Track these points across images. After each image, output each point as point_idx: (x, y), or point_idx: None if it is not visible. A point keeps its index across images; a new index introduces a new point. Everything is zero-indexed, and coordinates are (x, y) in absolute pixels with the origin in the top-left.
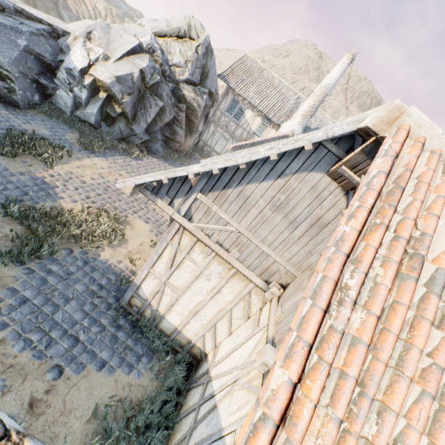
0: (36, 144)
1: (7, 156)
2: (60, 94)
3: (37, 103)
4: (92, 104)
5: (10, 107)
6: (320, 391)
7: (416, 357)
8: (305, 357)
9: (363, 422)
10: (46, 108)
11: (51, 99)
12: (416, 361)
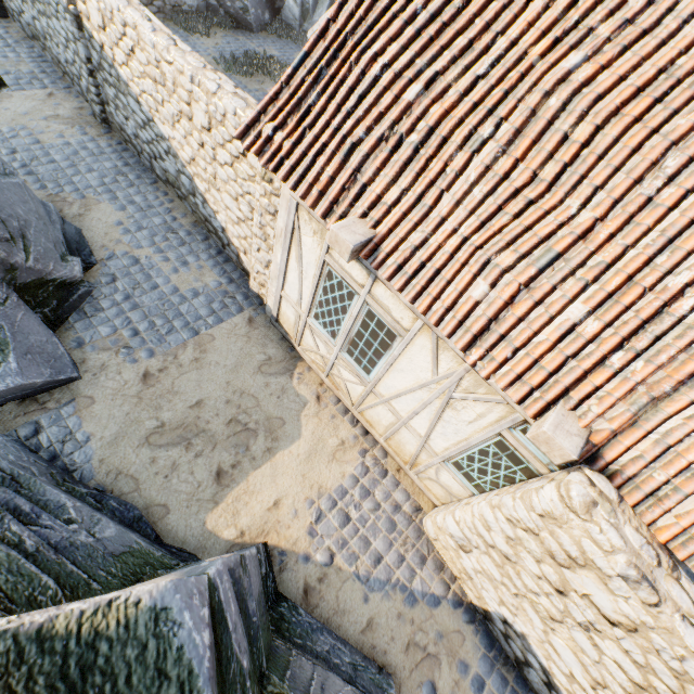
0: (267, 63)
1: (246, 77)
2: (288, 4)
3: (267, 24)
4: (320, 7)
5: (246, 33)
6: (341, 24)
7: (401, 1)
8: (336, 8)
9: (360, 35)
10: (276, 27)
11: (280, 16)
12: (400, 3)
